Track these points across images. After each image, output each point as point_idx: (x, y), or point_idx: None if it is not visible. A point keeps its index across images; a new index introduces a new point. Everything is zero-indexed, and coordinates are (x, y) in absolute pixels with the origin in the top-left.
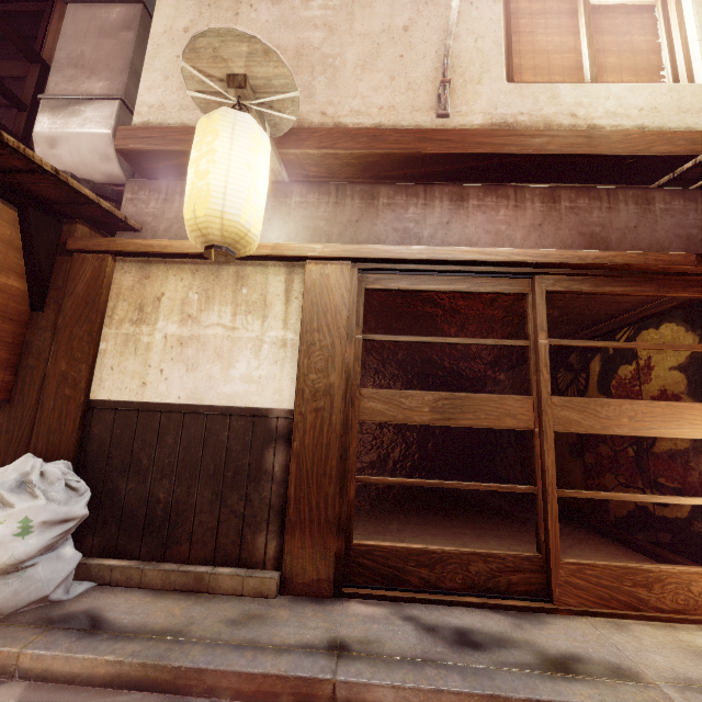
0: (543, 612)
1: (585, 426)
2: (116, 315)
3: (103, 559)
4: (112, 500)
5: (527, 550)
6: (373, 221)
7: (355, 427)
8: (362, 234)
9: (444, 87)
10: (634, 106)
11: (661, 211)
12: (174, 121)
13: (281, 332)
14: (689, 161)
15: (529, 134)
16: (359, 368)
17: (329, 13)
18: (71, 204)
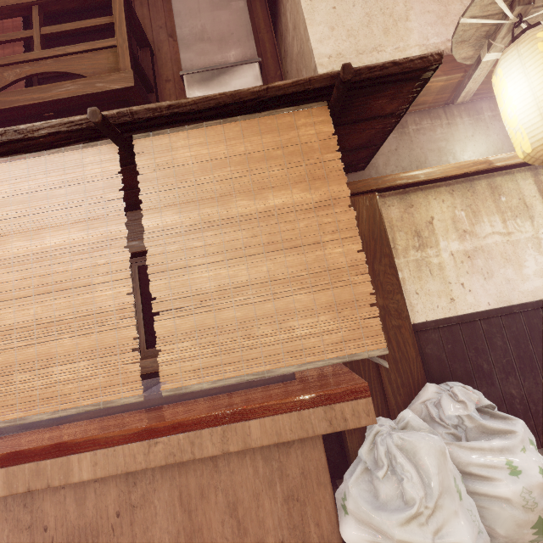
0: None
1: None
2: (398, 245)
3: None
4: None
5: None
6: None
7: None
8: None
9: None
10: None
11: None
12: (357, 65)
13: None
14: None
15: None
16: None
17: None
18: (353, 150)
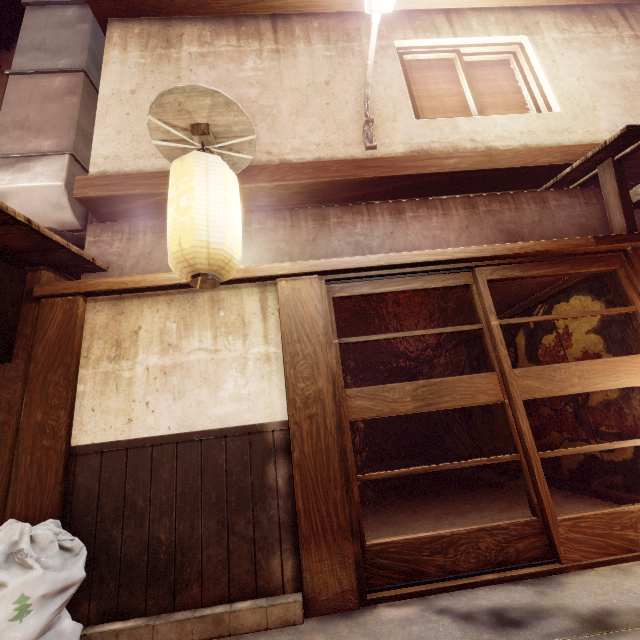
0: (555, 573)
1: (545, 390)
2: (92, 354)
3: (104, 625)
4: (107, 553)
5: (508, 516)
6: (328, 238)
7: (347, 427)
8: (320, 250)
9: (369, 125)
10: (516, 131)
11: (555, 207)
12: (131, 168)
13: (263, 348)
14: (565, 168)
15: (443, 157)
16: (340, 370)
17: (261, 74)
18: (39, 252)
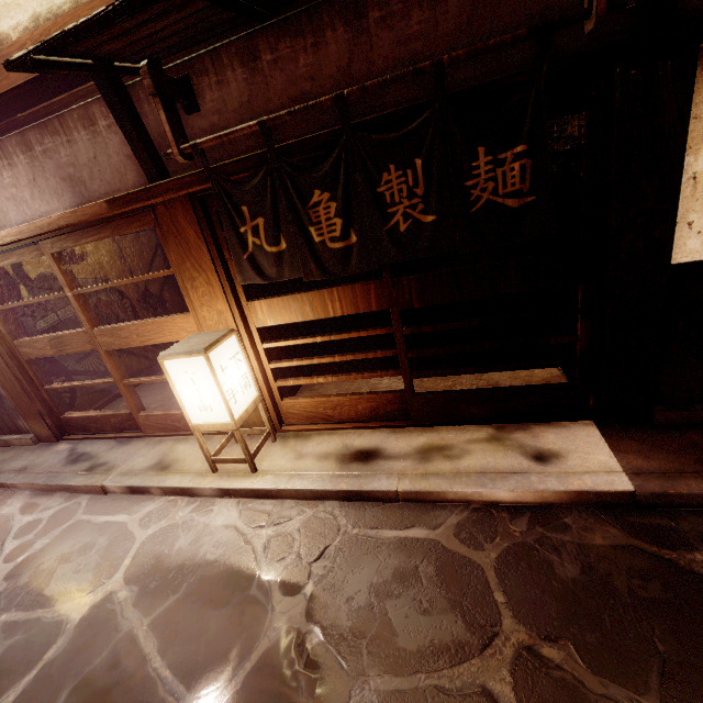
0: (138, 438)
1: (117, 345)
2: None
3: None
4: None
5: None
6: None
7: (25, 364)
8: None
9: None
10: None
11: (106, 129)
12: None
13: None
14: None
15: None
16: (4, 330)
17: None
18: None
